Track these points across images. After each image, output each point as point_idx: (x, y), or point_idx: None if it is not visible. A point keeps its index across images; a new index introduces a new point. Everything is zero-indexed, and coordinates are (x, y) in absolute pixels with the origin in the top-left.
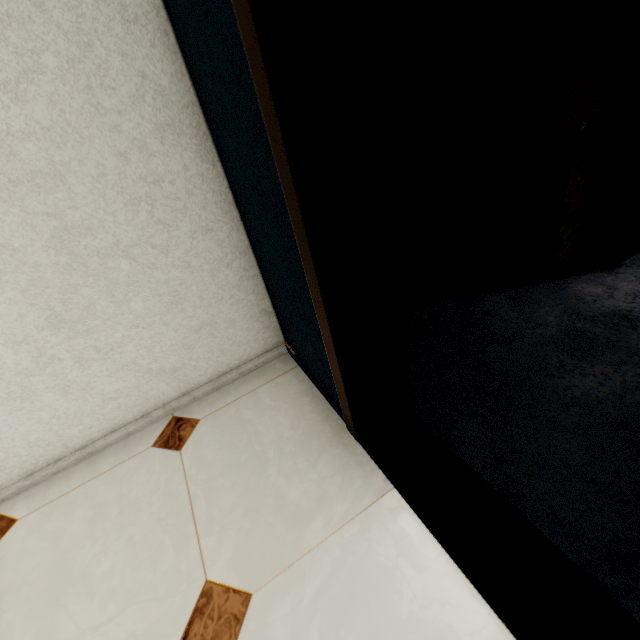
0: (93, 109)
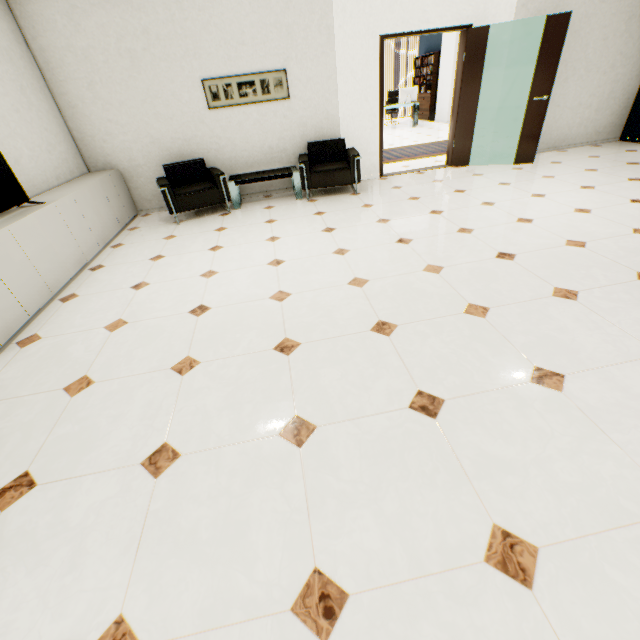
0: (630, 71)
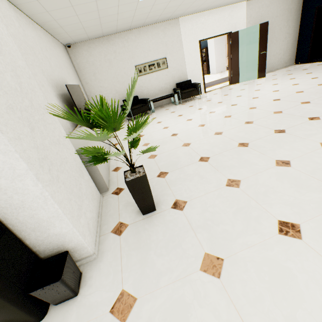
0: (292, 39)
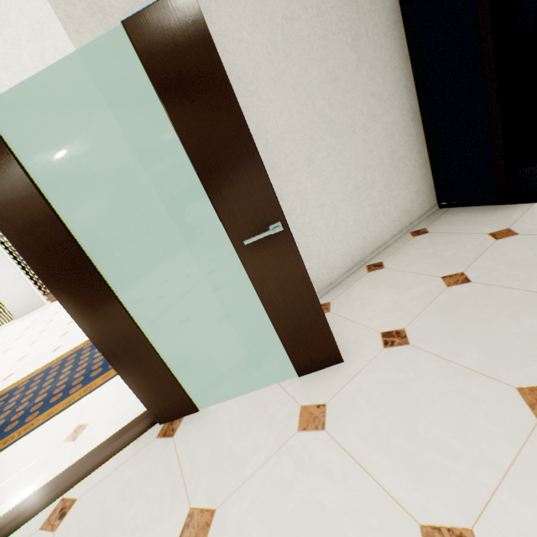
0: (400, 115)
